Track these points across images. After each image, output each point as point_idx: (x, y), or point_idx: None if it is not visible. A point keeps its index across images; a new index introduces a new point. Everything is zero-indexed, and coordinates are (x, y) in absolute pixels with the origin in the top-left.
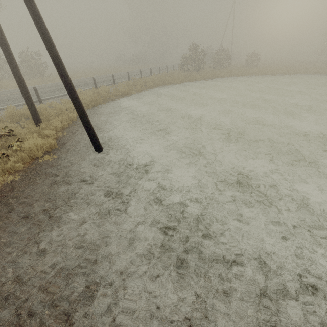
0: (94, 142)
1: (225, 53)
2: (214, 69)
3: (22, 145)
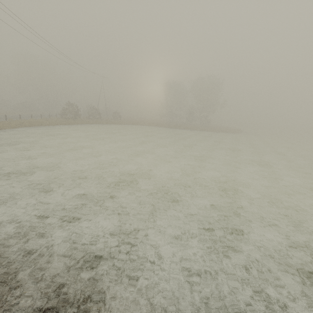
0: None
1: (96, 110)
2: (90, 119)
3: None
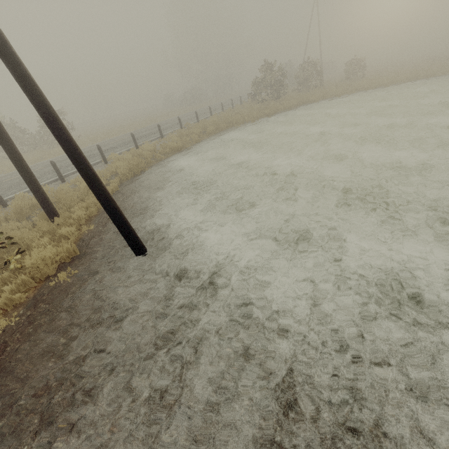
0: (131, 242)
1: (312, 67)
2: (300, 91)
3: (24, 261)
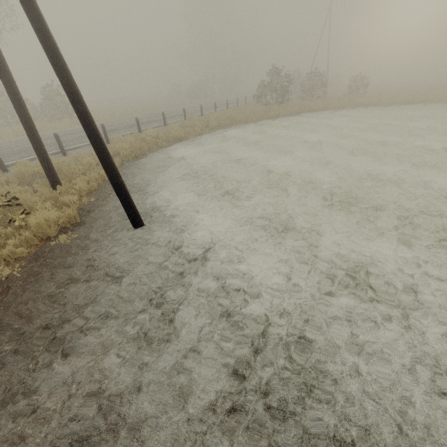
0: (131, 214)
1: (318, 78)
2: (304, 100)
3: (28, 220)
